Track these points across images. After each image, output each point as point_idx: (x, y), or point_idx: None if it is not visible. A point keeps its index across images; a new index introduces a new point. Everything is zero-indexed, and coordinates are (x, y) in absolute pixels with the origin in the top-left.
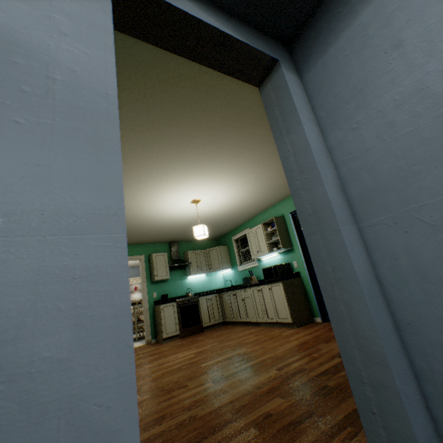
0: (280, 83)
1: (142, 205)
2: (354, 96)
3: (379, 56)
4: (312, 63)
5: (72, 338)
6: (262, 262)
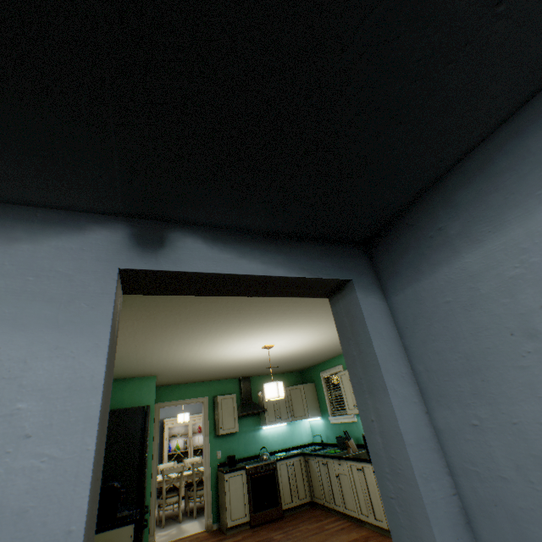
0: (355, 311)
1: (201, 354)
2: (467, 371)
3: (502, 333)
4: (399, 285)
5: None
6: None
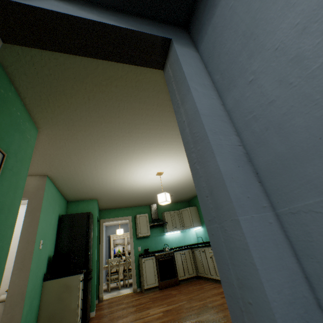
0: (174, 58)
1: (119, 180)
2: (244, 44)
3: None
4: (204, 31)
5: None
6: None
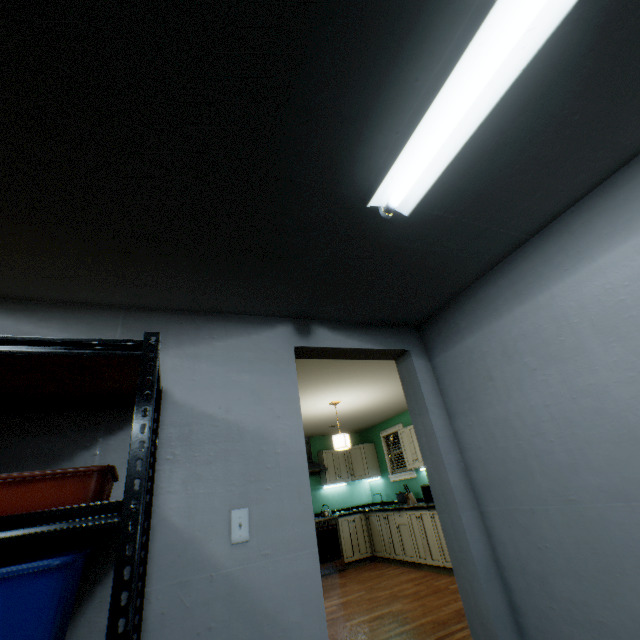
0: (411, 369)
1: None
2: (467, 398)
3: (480, 378)
4: (437, 353)
5: (301, 611)
6: (421, 473)
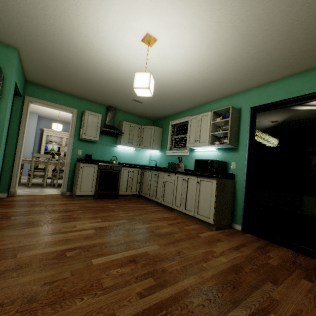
0: None
1: (66, 9)
2: None
3: None
4: None
5: None
6: (194, 153)
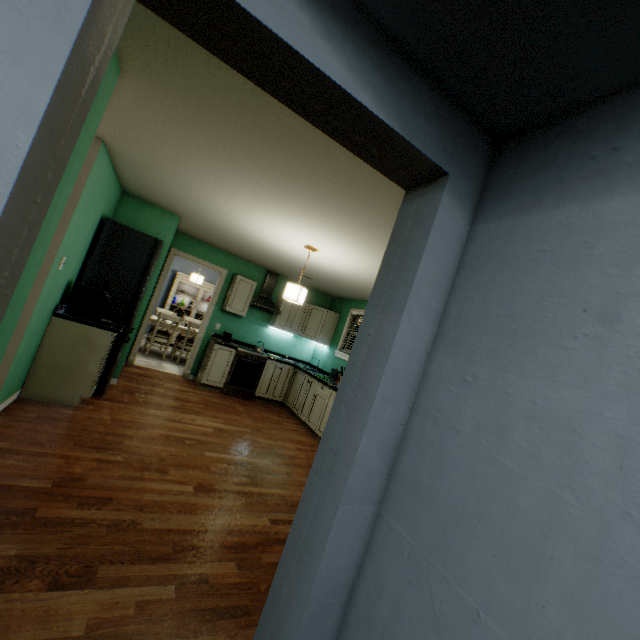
0: (427, 217)
1: (236, 217)
2: (501, 331)
3: (575, 306)
4: (501, 211)
5: None
6: None
